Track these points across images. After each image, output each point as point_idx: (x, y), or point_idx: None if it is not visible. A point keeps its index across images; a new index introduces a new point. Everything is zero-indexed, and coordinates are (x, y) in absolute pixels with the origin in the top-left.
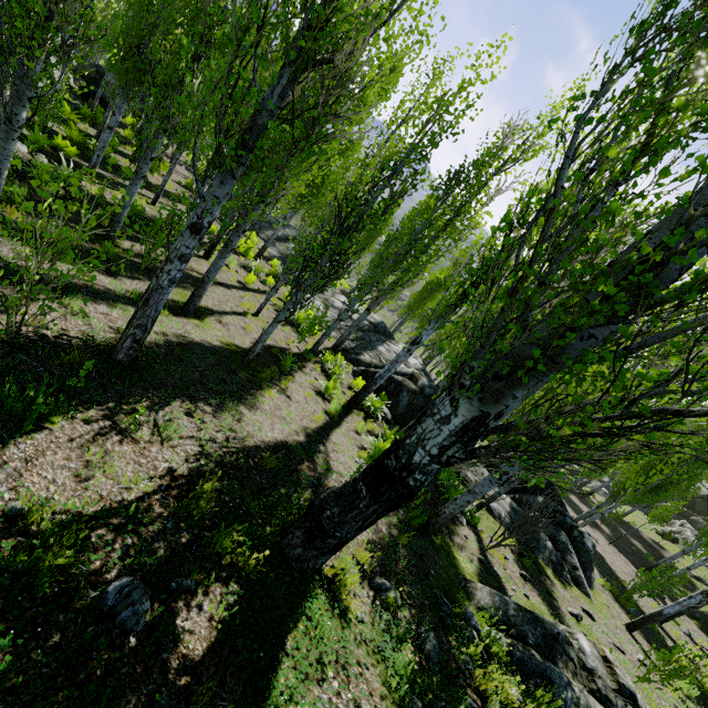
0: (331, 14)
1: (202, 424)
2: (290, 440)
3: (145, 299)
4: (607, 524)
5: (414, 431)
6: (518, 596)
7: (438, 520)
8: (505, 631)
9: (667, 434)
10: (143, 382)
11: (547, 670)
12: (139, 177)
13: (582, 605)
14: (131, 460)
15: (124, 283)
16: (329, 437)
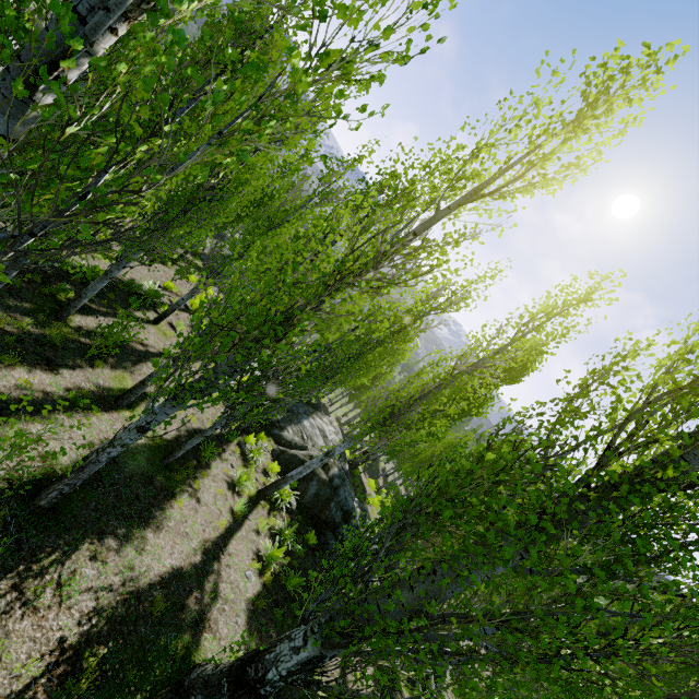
0: (279, 342)
1: (104, 568)
2: (186, 565)
3: (81, 466)
4: None
5: (274, 648)
6: None
7: None
8: None
9: None
10: (58, 526)
11: None
12: (108, 278)
13: None
14: (27, 638)
15: (64, 378)
16: (226, 547)
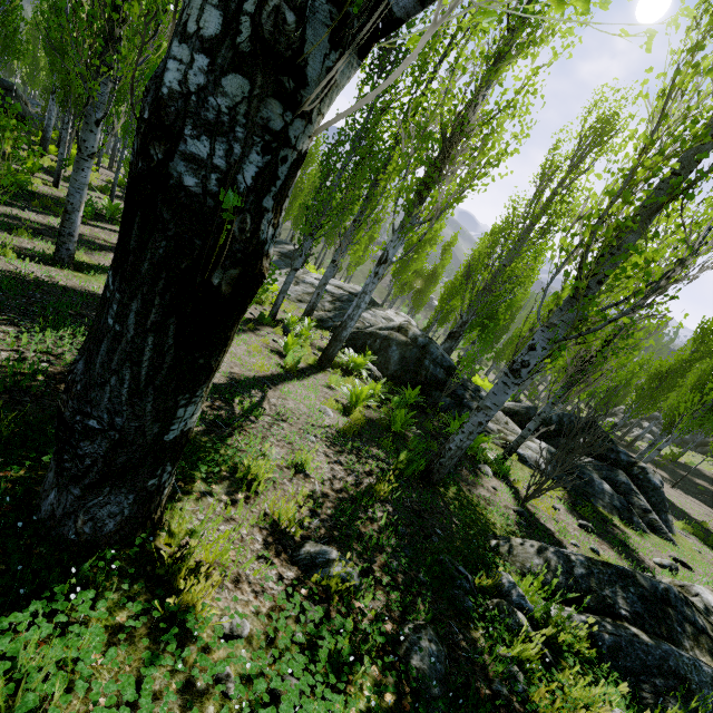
0: None
1: None
2: None
3: None
4: (663, 469)
5: None
6: (583, 553)
7: (443, 462)
8: (575, 603)
9: (711, 348)
10: None
11: (668, 660)
12: None
13: (669, 554)
14: None
15: None
16: (276, 386)
